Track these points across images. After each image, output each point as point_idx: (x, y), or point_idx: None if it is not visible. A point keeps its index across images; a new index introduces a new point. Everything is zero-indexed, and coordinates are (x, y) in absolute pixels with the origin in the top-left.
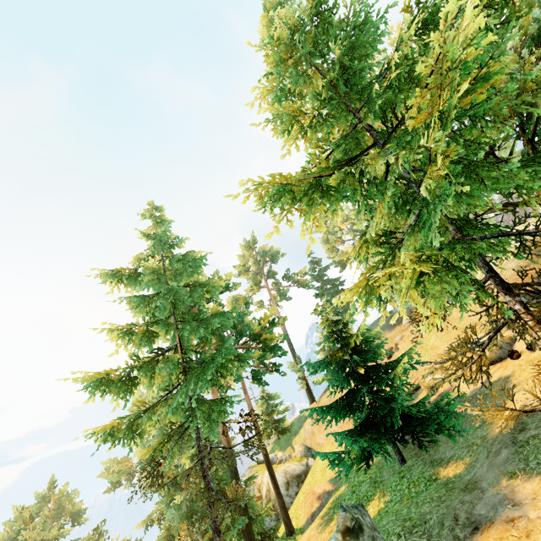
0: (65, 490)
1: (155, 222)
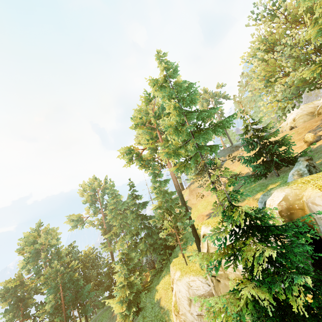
0: (48, 227)
1: (161, 63)
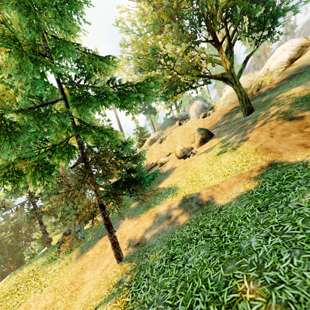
0: None
1: None
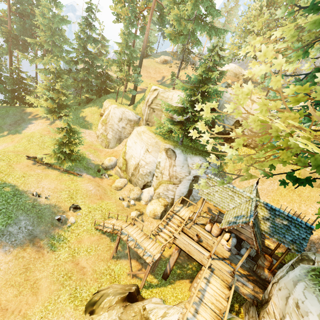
0: None
1: None
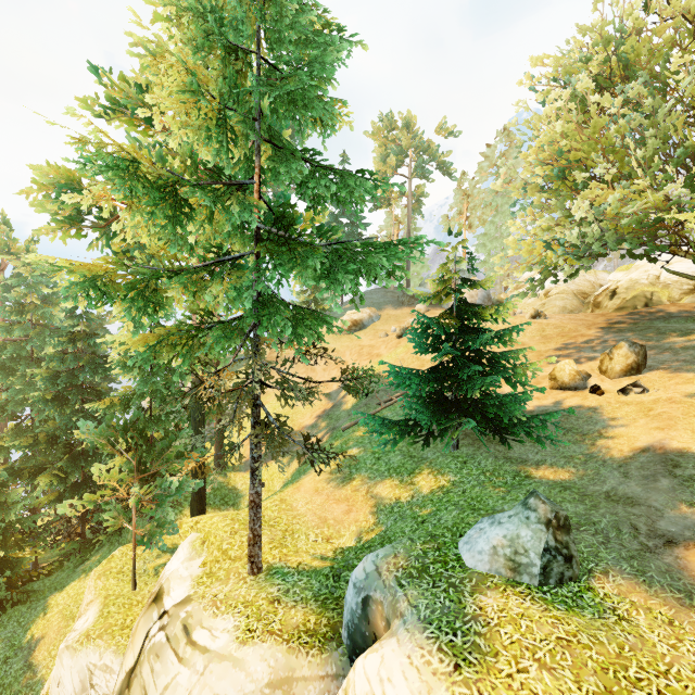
0: None
1: None
